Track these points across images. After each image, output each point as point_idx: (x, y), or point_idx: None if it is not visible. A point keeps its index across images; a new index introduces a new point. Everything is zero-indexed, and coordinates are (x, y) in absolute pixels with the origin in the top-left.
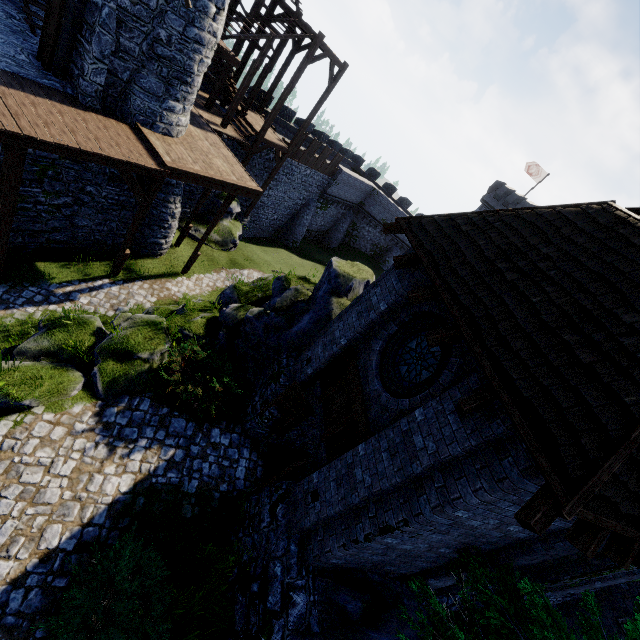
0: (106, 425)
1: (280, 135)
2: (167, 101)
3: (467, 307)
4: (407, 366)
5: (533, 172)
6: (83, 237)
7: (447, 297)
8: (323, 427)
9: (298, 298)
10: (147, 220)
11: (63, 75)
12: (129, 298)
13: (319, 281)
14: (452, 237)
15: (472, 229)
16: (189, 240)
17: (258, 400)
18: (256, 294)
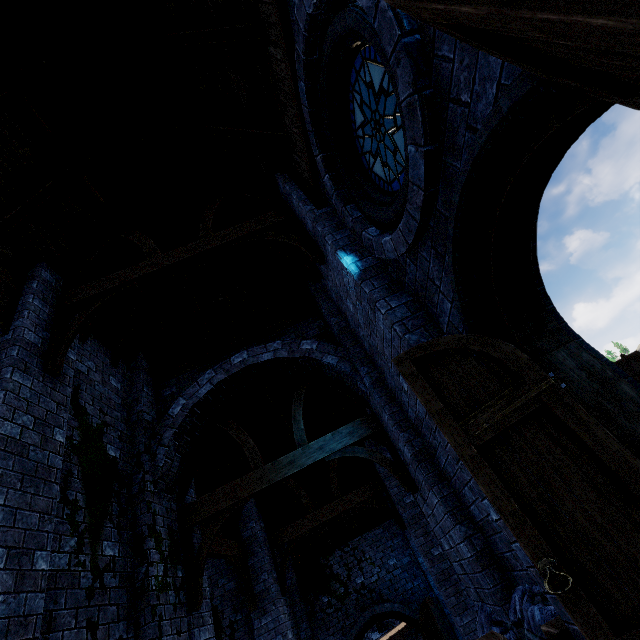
0: None
1: None
2: None
3: None
4: None
5: None
6: None
7: None
8: None
9: None
10: None
11: (386, 628)
12: None
13: None
14: None
15: None
16: None
17: None
18: None
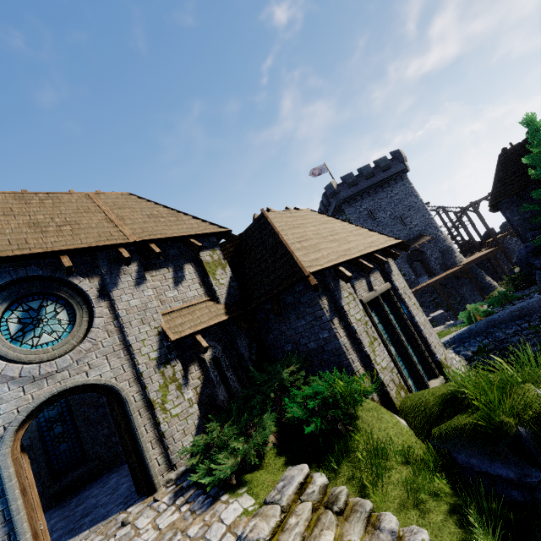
0: None
1: None
2: (452, 257)
3: None
4: None
5: None
6: None
7: None
8: None
9: None
10: (484, 289)
11: (433, 275)
12: None
13: None
14: None
15: None
16: None
17: None
18: None
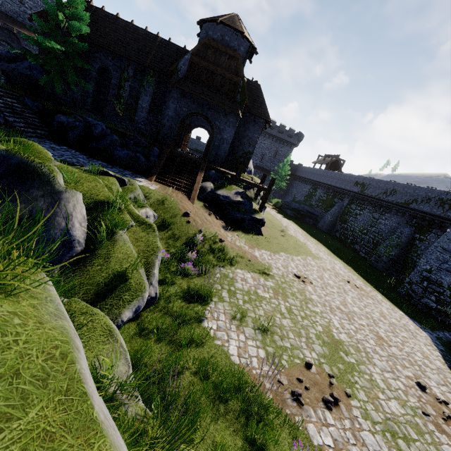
0: None
1: None
2: None
3: None
4: None
5: None
6: None
7: None
8: None
9: None
10: None
11: None
12: None
13: None
14: None
15: None
16: None
17: None
18: None
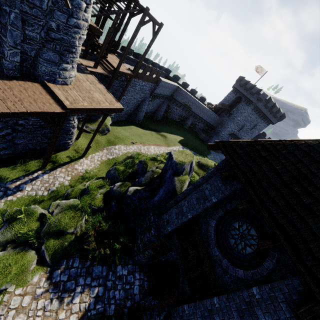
0: (55, 284)
1: (126, 64)
2: (61, 65)
3: (282, 225)
4: (234, 240)
5: (259, 71)
6: (21, 148)
7: (267, 215)
8: (183, 268)
9: (154, 175)
10: None
11: None
12: (55, 181)
13: (165, 165)
14: (256, 160)
15: (268, 155)
16: (83, 133)
17: (140, 243)
18: (128, 171)
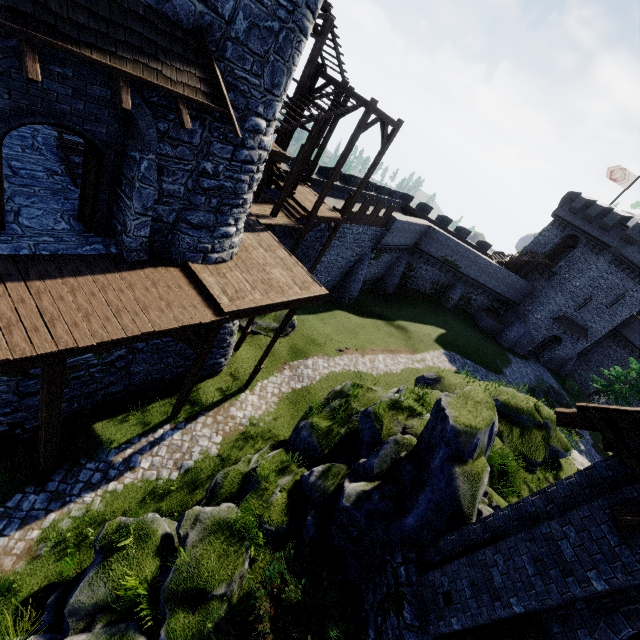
0: None
1: (327, 197)
2: (218, 229)
3: None
4: None
5: (618, 177)
6: (140, 380)
7: None
8: None
9: (399, 452)
10: None
11: (106, 231)
12: (193, 445)
13: (426, 431)
14: None
15: None
16: (247, 336)
17: (374, 637)
18: (338, 431)
